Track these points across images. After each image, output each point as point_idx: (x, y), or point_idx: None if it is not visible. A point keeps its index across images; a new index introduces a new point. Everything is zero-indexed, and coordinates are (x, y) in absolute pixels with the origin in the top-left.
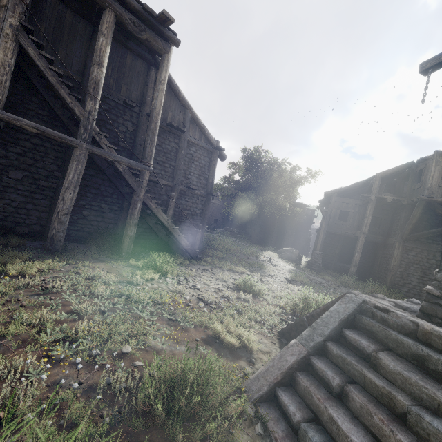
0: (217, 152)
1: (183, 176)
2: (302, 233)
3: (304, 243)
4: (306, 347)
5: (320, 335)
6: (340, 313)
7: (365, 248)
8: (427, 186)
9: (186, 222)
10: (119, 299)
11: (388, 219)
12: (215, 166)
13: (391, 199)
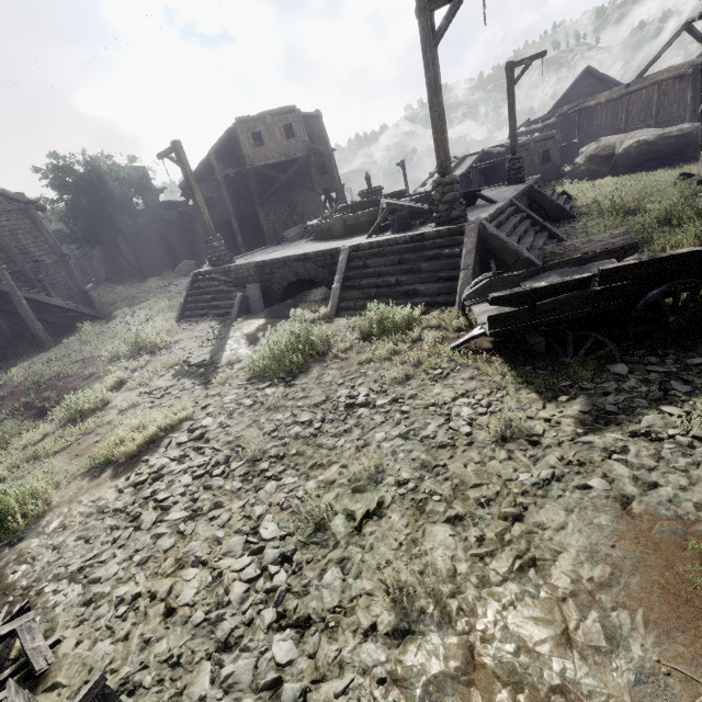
0: (32, 207)
1: (21, 254)
2: (192, 236)
3: (201, 246)
4: (185, 298)
5: (187, 292)
6: (190, 281)
7: (249, 224)
8: (246, 155)
9: (65, 296)
10: (97, 342)
11: (247, 190)
12: (43, 224)
13: (235, 173)
